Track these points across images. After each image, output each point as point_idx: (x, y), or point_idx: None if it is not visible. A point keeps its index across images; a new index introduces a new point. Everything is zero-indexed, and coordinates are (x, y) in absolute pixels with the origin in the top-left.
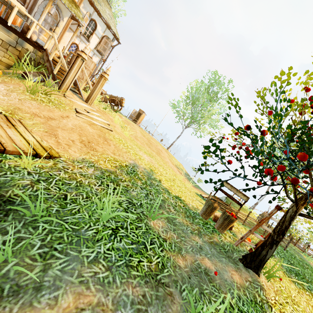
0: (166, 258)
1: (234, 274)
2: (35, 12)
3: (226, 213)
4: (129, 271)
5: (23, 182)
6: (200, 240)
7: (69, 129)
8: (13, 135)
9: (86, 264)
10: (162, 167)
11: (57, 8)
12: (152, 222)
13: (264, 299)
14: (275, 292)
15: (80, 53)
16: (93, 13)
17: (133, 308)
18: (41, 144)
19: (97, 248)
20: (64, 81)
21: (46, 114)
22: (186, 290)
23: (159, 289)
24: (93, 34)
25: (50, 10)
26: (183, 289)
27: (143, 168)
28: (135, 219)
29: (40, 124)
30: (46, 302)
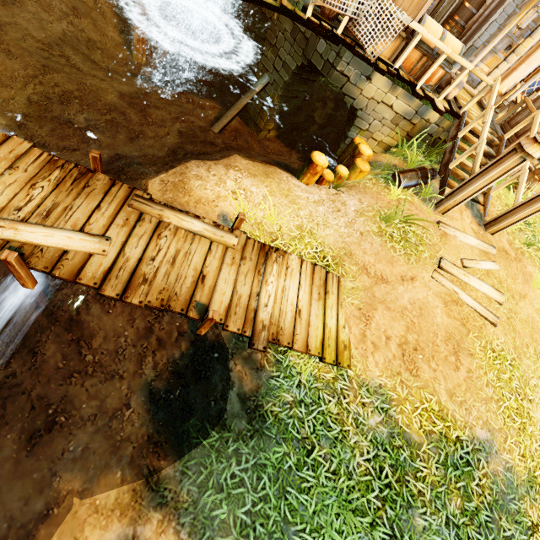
0: None
1: None
2: (491, 23)
3: None
4: None
5: (286, 396)
6: None
7: (398, 309)
8: (315, 316)
9: None
10: None
11: None
12: None
13: None
14: None
15: (527, 143)
16: None
17: None
18: (339, 334)
19: None
20: (456, 192)
21: (380, 269)
22: None
23: None
24: None
25: (522, 21)
26: None
27: (505, 465)
28: None
29: (360, 290)
30: None
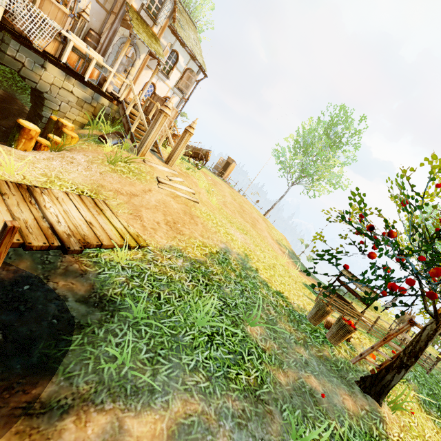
0: (265, 373)
1: (346, 398)
2: (109, 54)
3: (341, 321)
4: (228, 383)
5: (119, 279)
6: (306, 353)
7: (153, 207)
8: (104, 224)
9: (188, 373)
10: (259, 249)
11: (134, 44)
12: (249, 328)
13: (384, 434)
14: (401, 428)
15: (164, 108)
16: (175, 42)
17: (234, 421)
18: (129, 230)
19: (196, 356)
20: (144, 142)
21: (128, 190)
22: (287, 411)
23: (258, 405)
24: (174, 68)
25: (127, 53)
26: (283, 409)
27: (236, 253)
28: (230, 324)
29: (124, 204)
30: (160, 404)
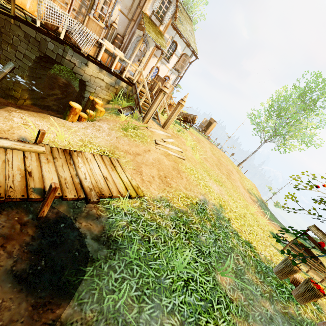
0: (231, 324)
1: None
2: (129, 50)
3: (309, 284)
4: None
5: (122, 223)
6: (271, 308)
7: (150, 164)
8: (115, 178)
9: (166, 314)
10: (231, 199)
11: (146, 41)
12: (220, 277)
13: None
14: None
15: (163, 88)
16: (175, 35)
17: None
18: (132, 183)
19: (173, 299)
20: (147, 113)
21: (134, 150)
22: None
23: None
24: (173, 55)
25: (140, 48)
26: None
27: (212, 204)
28: (203, 271)
29: (130, 161)
30: None
